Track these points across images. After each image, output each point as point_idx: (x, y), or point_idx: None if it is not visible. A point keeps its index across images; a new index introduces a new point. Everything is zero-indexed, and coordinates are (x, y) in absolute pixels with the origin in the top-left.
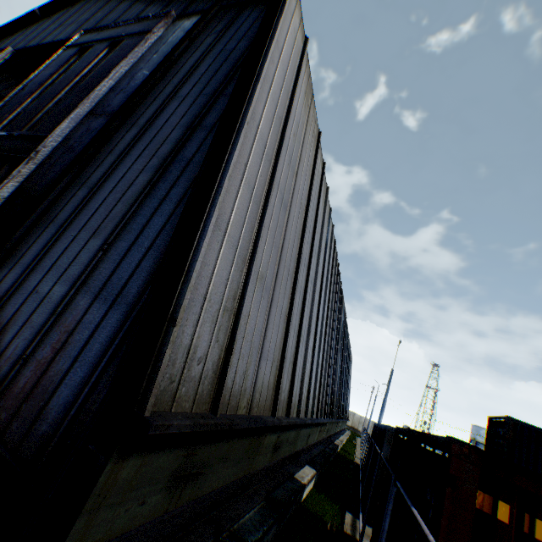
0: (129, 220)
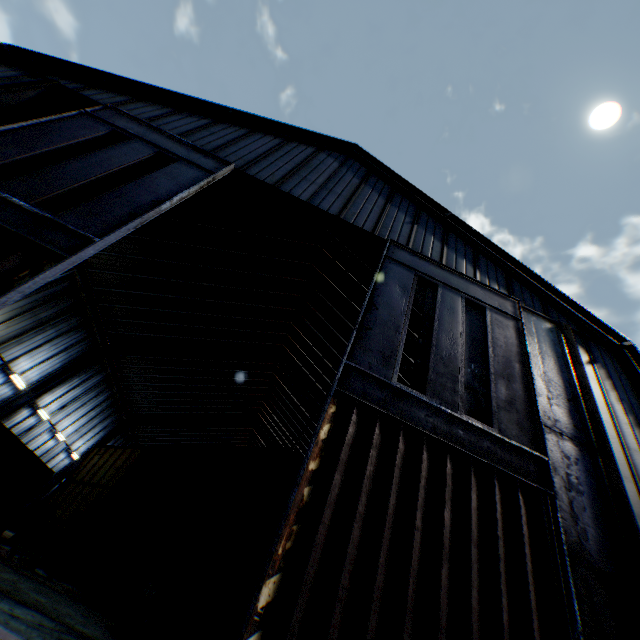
0: None
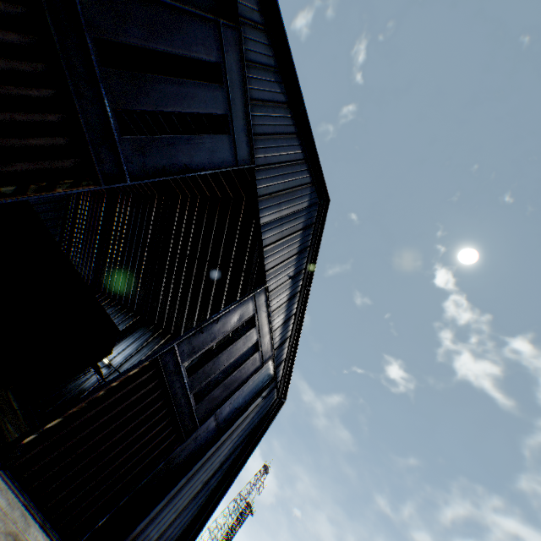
0: (185, 508)
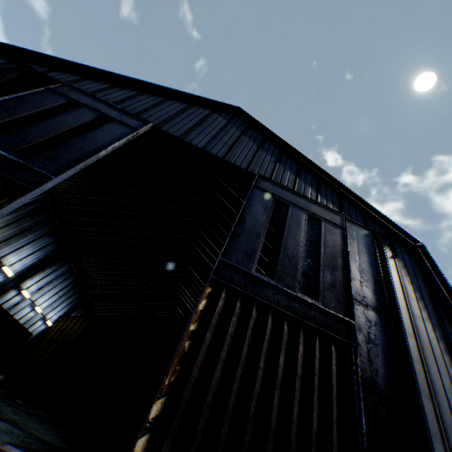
0: None
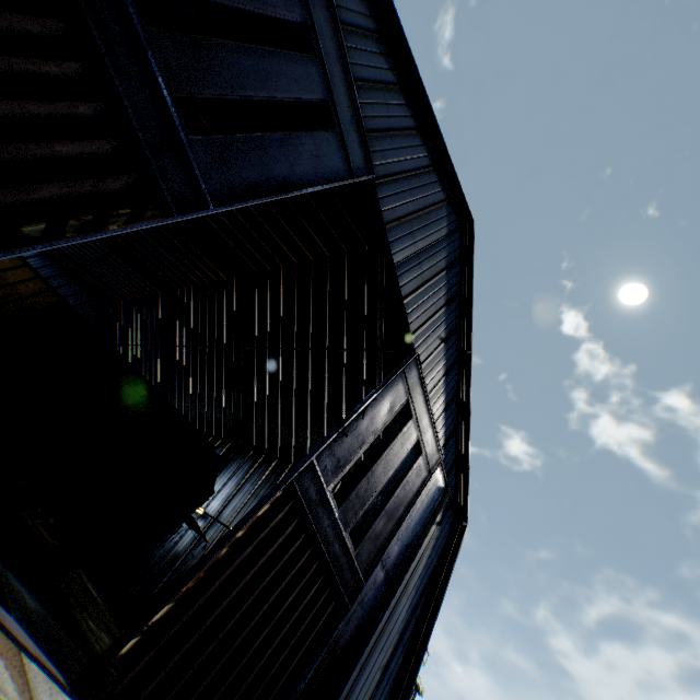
0: None
